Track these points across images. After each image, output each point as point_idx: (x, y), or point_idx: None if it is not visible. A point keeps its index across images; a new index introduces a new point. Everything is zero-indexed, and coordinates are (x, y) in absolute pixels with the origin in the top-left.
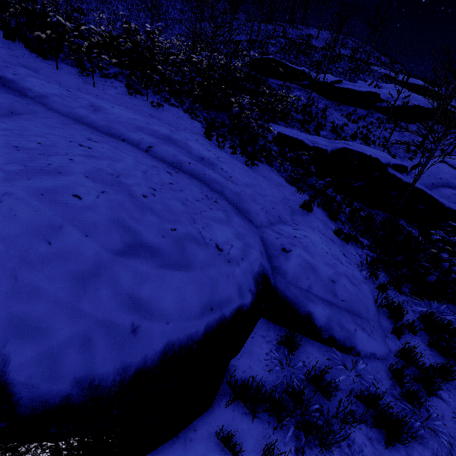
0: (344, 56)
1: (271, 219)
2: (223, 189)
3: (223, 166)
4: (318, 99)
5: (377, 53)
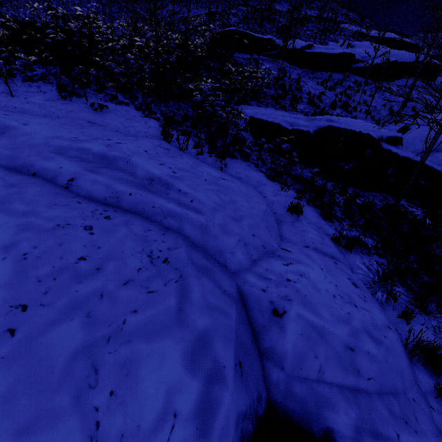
0: (311, 17)
1: (253, 253)
2: (181, 224)
3: (180, 186)
4: (289, 69)
5: (344, 10)
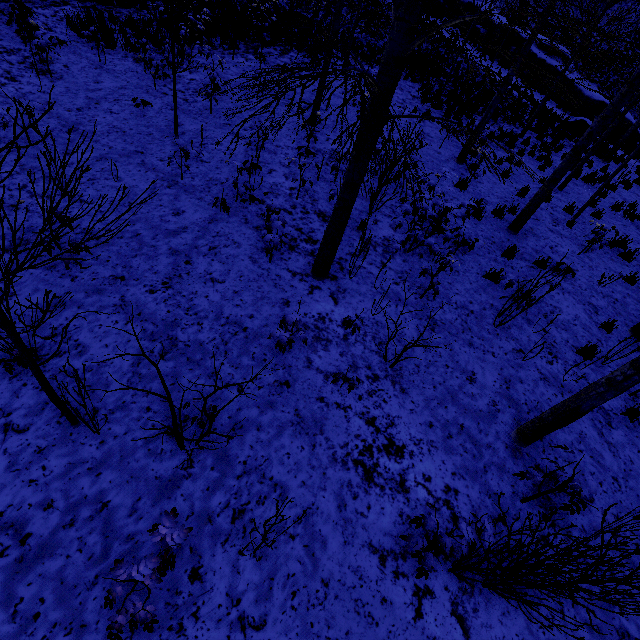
0: None
1: None
2: None
3: None
4: None
5: None
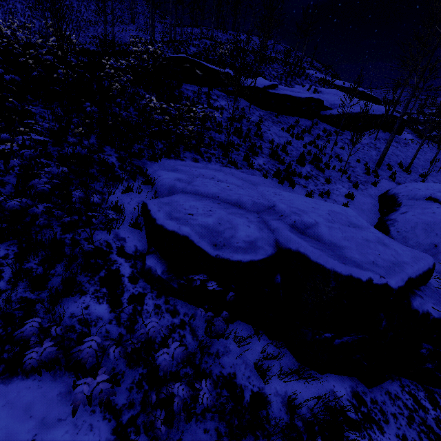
0: (277, 60)
1: None
2: None
3: None
4: (249, 109)
5: (308, 59)
